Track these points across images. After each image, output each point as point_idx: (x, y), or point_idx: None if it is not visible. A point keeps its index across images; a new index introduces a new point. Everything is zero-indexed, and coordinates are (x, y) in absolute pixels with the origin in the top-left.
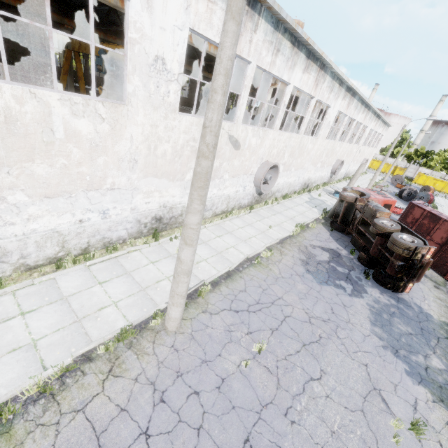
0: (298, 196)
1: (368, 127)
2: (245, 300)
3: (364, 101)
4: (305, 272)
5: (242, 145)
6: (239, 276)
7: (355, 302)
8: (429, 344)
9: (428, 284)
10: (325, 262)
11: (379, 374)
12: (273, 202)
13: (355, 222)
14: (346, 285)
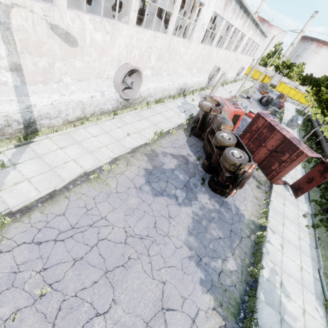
0: (172, 100)
1: (246, 35)
2: (57, 227)
3: (243, 5)
4: (144, 184)
5: (80, 40)
6: (64, 197)
7: (181, 212)
8: (232, 245)
9: (252, 185)
10: (170, 171)
11: (173, 290)
12: (143, 107)
13: (207, 130)
14: (180, 194)
